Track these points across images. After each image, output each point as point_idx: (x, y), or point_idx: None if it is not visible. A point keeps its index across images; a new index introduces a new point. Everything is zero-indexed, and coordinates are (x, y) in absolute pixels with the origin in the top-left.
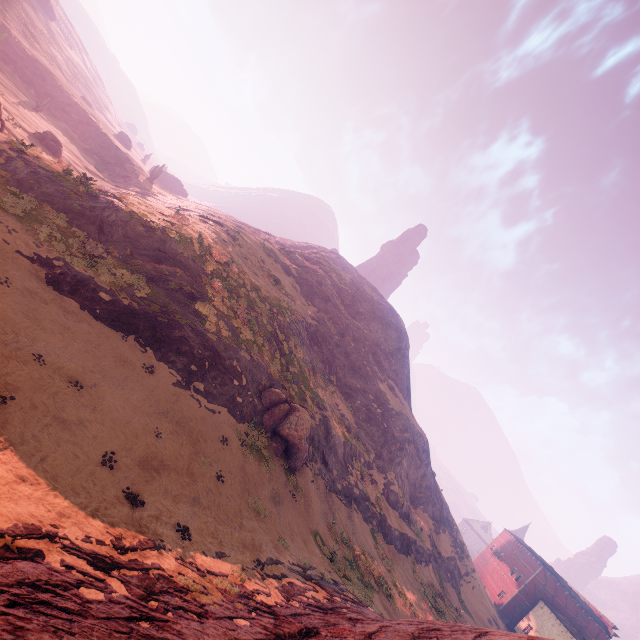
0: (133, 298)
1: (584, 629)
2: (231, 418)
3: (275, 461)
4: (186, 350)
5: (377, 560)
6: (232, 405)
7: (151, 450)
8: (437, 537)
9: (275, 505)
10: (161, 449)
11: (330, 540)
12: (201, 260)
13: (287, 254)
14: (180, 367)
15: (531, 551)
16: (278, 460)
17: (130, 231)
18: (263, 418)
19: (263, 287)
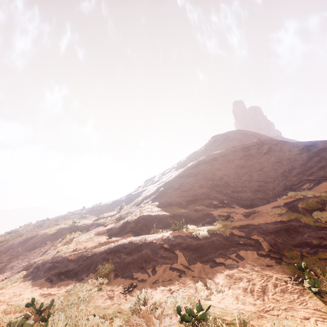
0: None
1: None
2: None
3: None
4: None
5: None
6: None
7: None
8: None
9: None
10: None
11: None
12: None
13: None
14: None
15: None
16: None
17: None
18: None
19: None
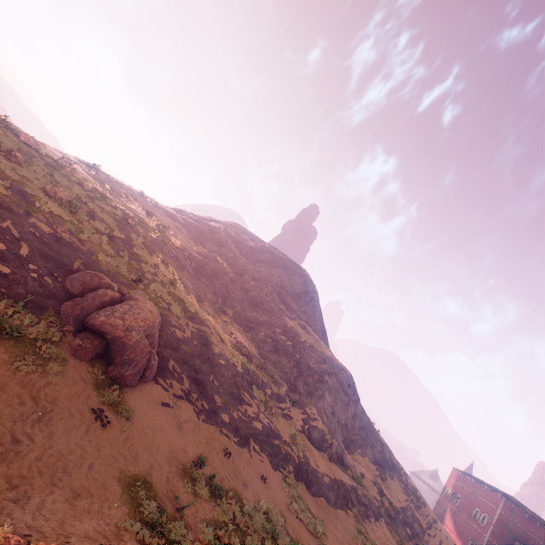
0: None
1: None
2: None
3: (72, 365)
4: None
5: (293, 521)
6: None
7: None
8: (384, 485)
9: (15, 423)
10: None
11: (180, 491)
12: None
13: (177, 212)
14: None
15: (487, 484)
16: (82, 365)
17: None
18: (61, 305)
19: (119, 202)
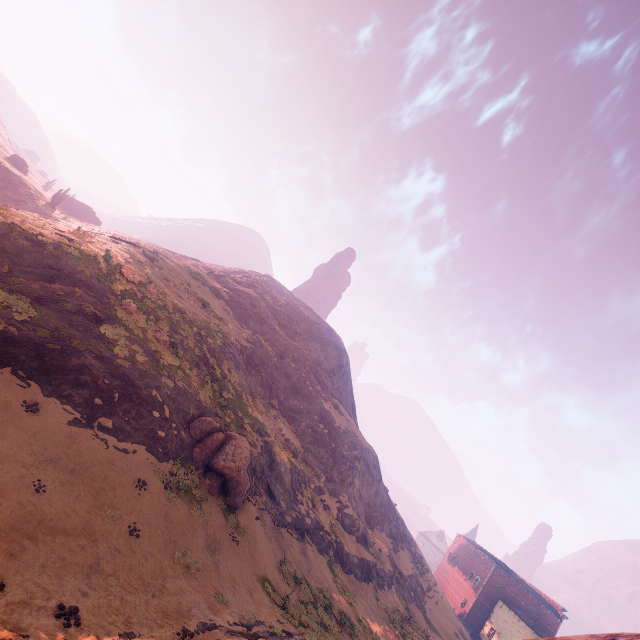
0: (10, 322)
1: (539, 619)
2: (151, 457)
3: (210, 501)
4: (87, 381)
5: (337, 595)
6: (152, 441)
7: (26, 510)
8: (397, 556)
9: (211, 554)
10: (43, 507)
11: (282, 583)
12: (109, 279)
13: (216, 278)
14: (79, 402)
15: (484, 551)
16: (214, 499)
17: (9, 245)
18: (193, 452)
19: (189, 309)
